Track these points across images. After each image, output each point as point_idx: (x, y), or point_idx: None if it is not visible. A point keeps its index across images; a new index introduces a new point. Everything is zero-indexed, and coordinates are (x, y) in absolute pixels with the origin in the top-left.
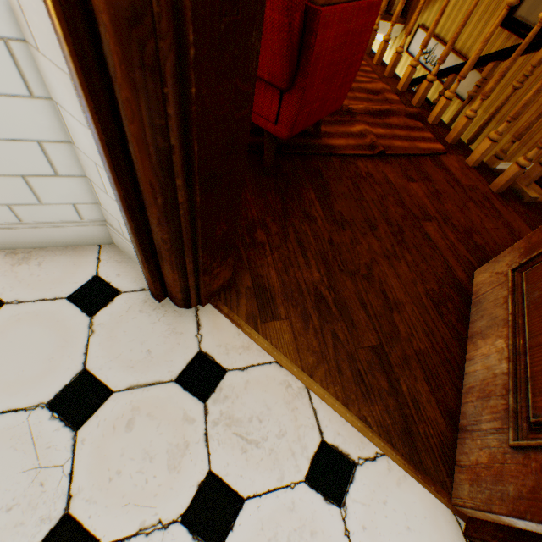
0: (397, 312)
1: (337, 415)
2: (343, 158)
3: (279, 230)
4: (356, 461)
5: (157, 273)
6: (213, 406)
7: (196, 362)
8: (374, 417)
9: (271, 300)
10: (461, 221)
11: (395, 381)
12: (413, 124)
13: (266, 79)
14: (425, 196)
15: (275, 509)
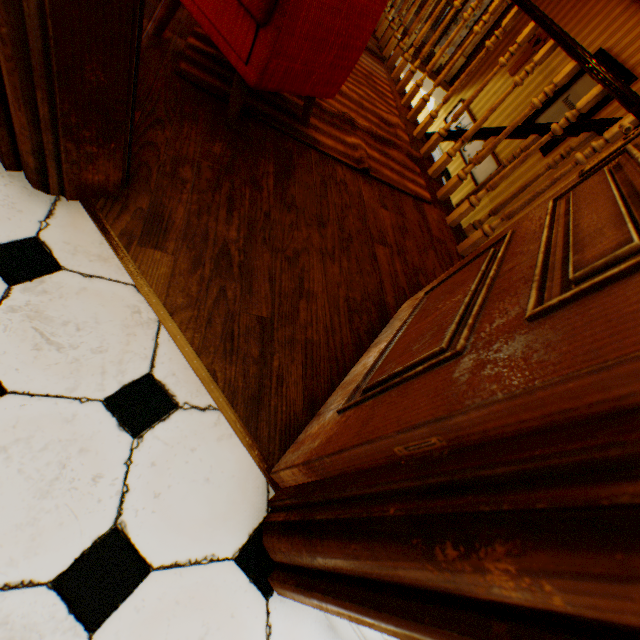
0: (307, 301)
1: (183, 358)
2: (324, 157)
3: (213, 179)
4: (182, 405)
5: (4, 113)
6: (21, 294)
7: (23, 245)
8: (227, 375)
9: (164, 231)
10: (416, 260)
11: (270, 355)
12: (412, 166)
13: (245, 2)
14: (391, 226)
15: (46, 414)
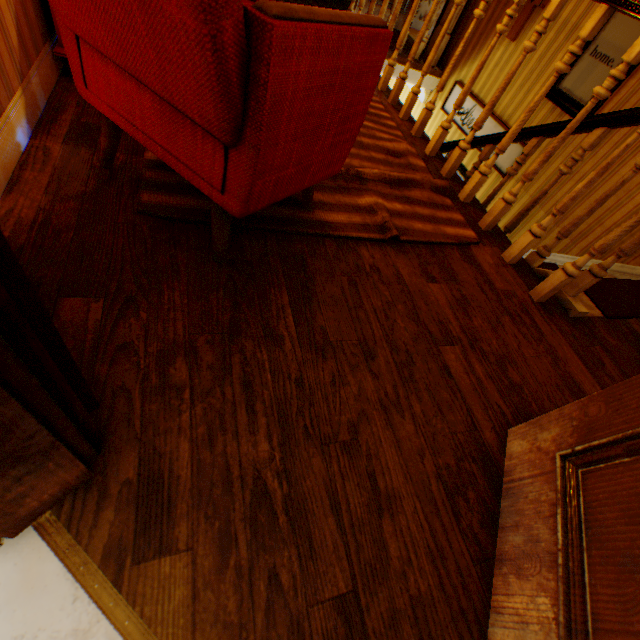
0: (390, 514)
1: None
2: (342, 241)
3: (216, 360)
4: None
5: None
6: None
7: None
8: None
9: (167, 507)
10: (494, 344)
11: None
12: (441, 200)
13: (199, 122)
14: (448, 305)
15: None
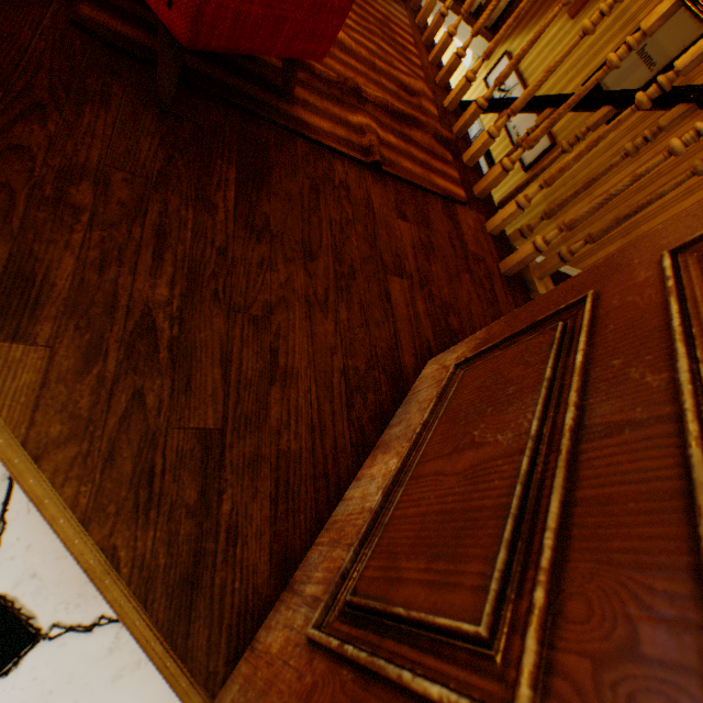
0: (282, 386)
1: (54, 539)
2: (317, 148)
3: (131, 200)
4: (46, 631)
5: None
6: None
7: None
8: (138, 550)
9: (33, 305)
10: (445, 293)
11: (217, 494)
12: (442, 152)
13: None
14: (412, 245)
15: None
